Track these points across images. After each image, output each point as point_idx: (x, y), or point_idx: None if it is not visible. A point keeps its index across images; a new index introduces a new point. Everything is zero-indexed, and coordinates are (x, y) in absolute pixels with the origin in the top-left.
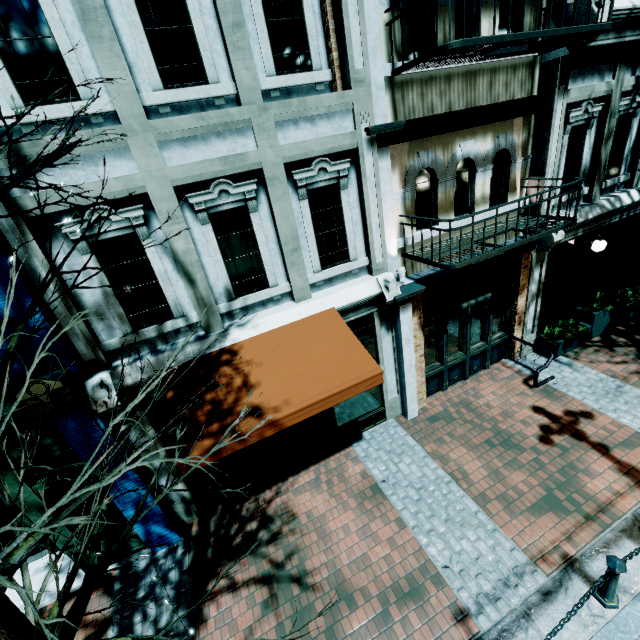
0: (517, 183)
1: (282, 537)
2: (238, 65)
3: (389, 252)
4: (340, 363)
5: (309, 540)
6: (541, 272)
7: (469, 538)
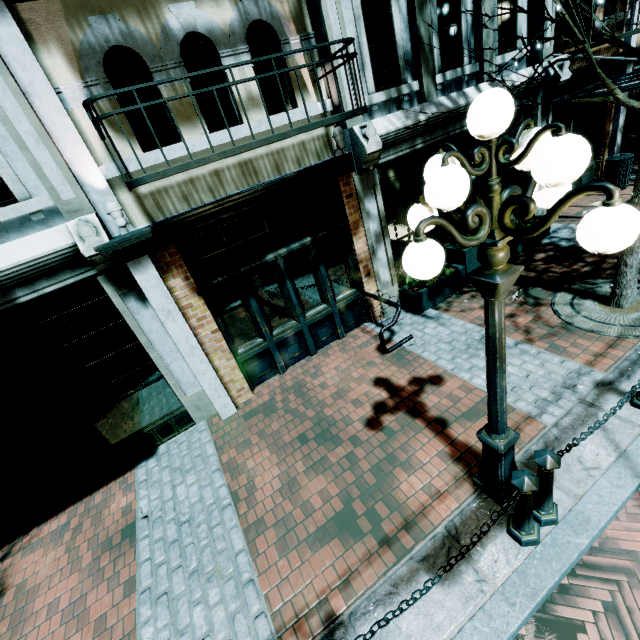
0: (305, 77)
1: None
2: None
3: (90, 183)
4: None
5: None
6: (377, 202)
7: (208, 602)
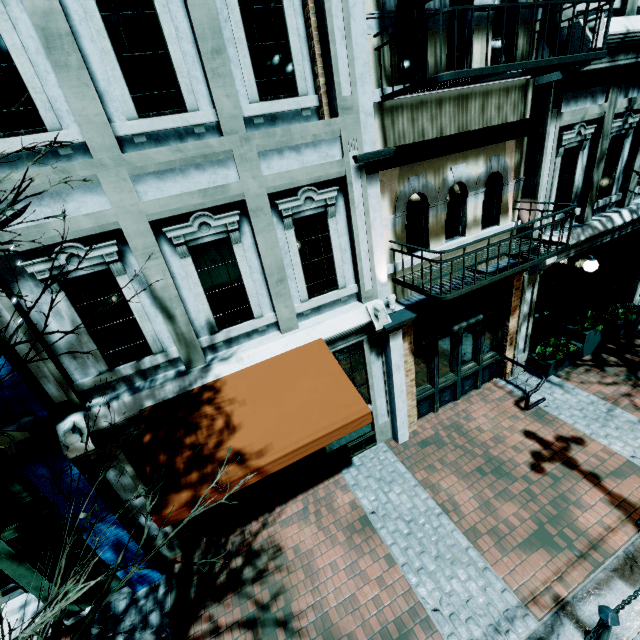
0: (509, 205)
1: (268, 575)
2: (218, 92)
3: (379, 279)
4: (327, 402)
5: (296, 578)
6: (533, 293)
7: (459, 577)
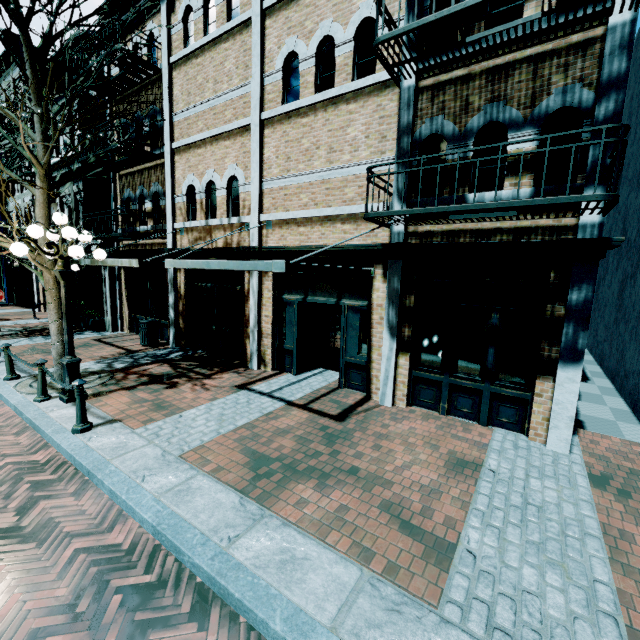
0: None
1: None
2: None
3: None
4: None
5: None
6: None
7: None
